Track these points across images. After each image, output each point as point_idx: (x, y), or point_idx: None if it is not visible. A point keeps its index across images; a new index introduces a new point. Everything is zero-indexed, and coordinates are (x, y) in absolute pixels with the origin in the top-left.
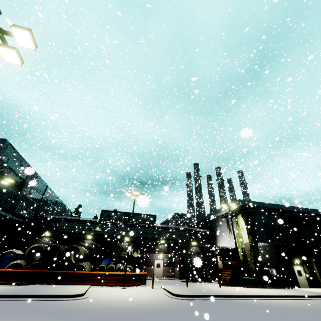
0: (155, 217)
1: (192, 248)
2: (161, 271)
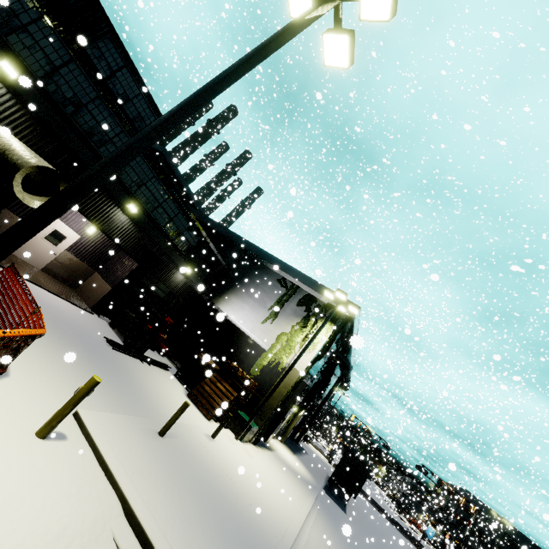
0: None
1: (176, 274)
2: (51, 256)
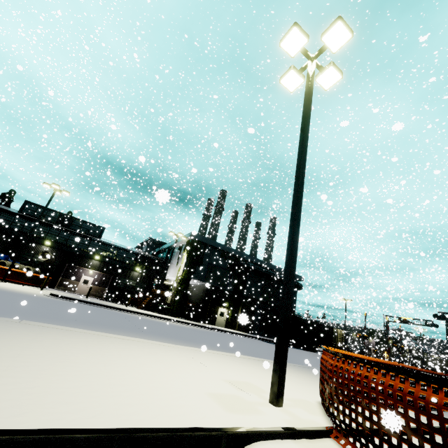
0: (103, 231)
1: (133, 273)
2: (87, 288)
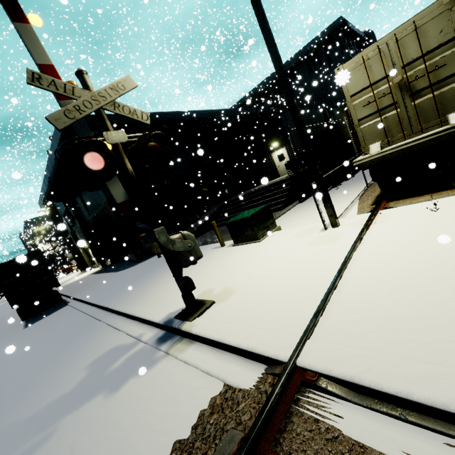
0: None
1: None
2: None
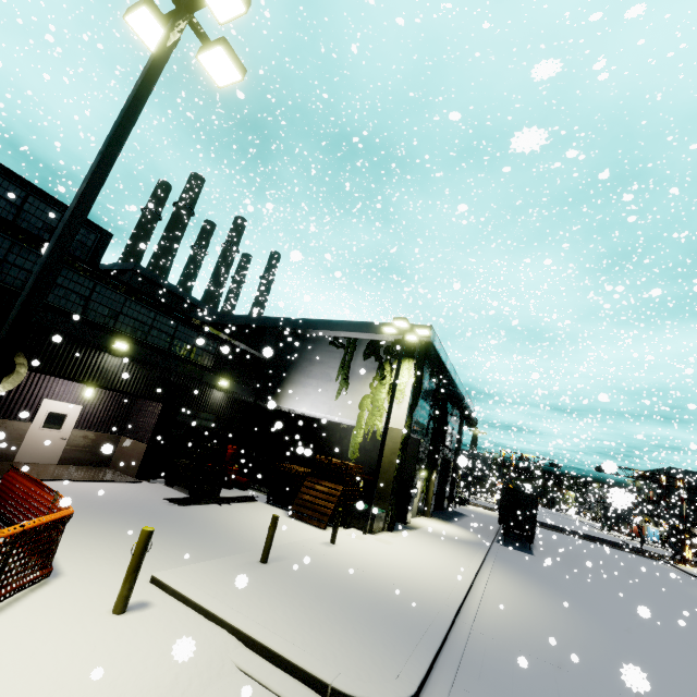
0: (105, 243)
1: (212, 394)
2: (61, 443)
